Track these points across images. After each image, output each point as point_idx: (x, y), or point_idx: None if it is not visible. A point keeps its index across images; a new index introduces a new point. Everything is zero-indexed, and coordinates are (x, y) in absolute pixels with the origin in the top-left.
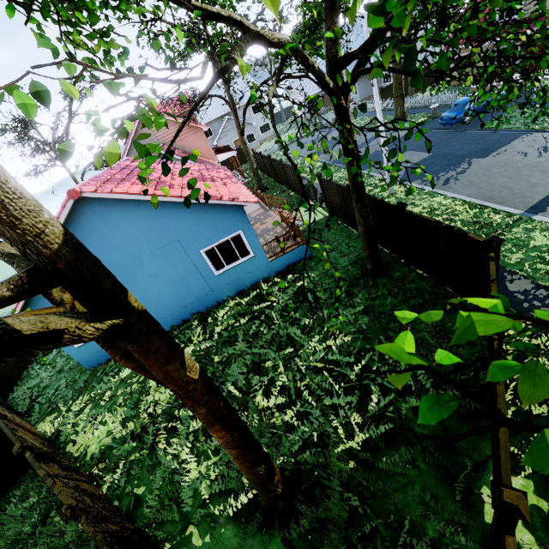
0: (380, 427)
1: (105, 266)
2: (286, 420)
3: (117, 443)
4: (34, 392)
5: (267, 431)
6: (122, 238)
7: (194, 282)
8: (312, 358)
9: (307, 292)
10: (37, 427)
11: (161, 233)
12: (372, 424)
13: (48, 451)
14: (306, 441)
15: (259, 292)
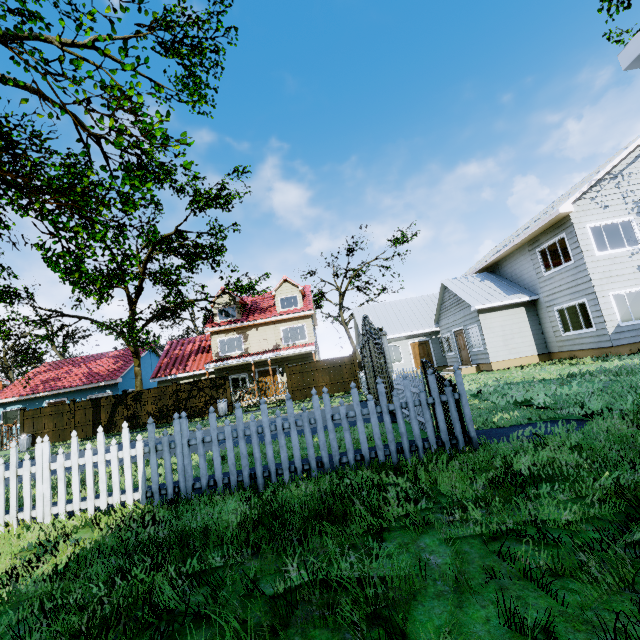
0: None
1: None
2: None
3: None
4: None
5: None
6: None
7: None
8: None
9: None
10: None
11: None
12: None
13: None
14: None
15: None
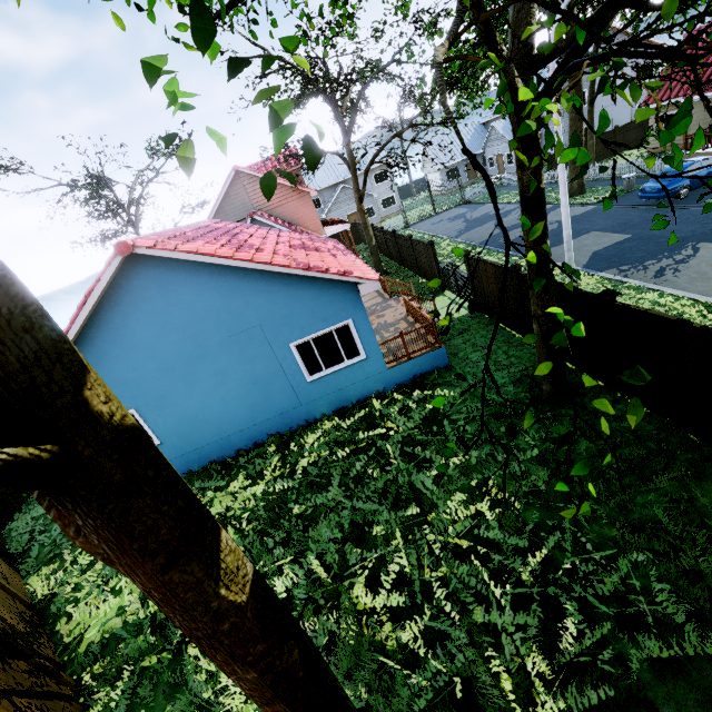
0: (588, 693)
1: (155, 354)
2: (403, 641)
3: (127, 632)
4: (38, 525)
5: (369, 657)
6: (182, 316)
7: (276, 389)
8: (452, 531)
9: (443, 420)
10: (27, 581)
11: (238, 314)
12: (567, 677)
13: (23, 631)
14: (439, 689)
15: (369, 411)
